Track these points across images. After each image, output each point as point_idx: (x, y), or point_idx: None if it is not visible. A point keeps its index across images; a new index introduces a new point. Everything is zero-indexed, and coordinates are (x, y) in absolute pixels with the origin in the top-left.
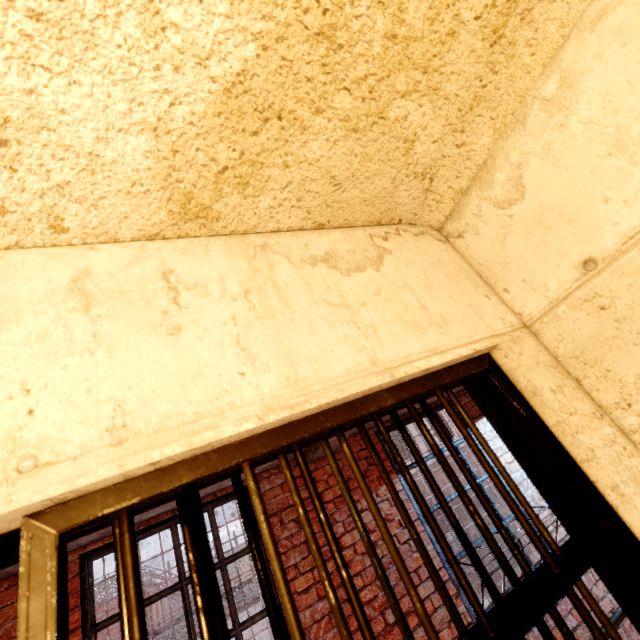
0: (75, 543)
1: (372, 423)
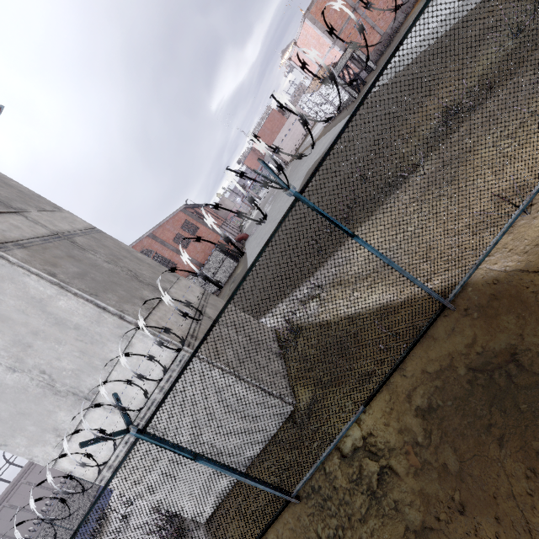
0: None
1: None
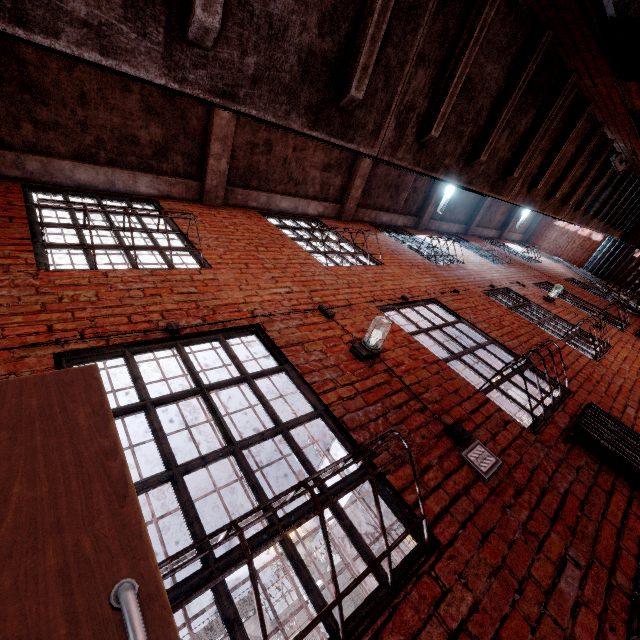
0: (260, 195)
1: (367, 212)
